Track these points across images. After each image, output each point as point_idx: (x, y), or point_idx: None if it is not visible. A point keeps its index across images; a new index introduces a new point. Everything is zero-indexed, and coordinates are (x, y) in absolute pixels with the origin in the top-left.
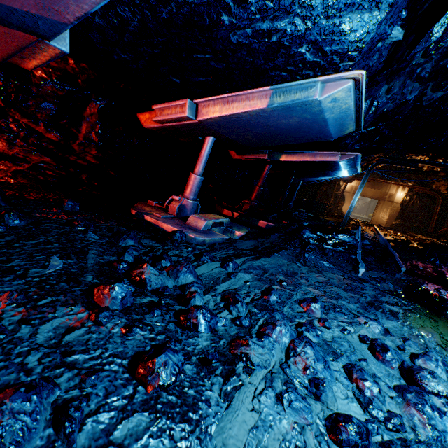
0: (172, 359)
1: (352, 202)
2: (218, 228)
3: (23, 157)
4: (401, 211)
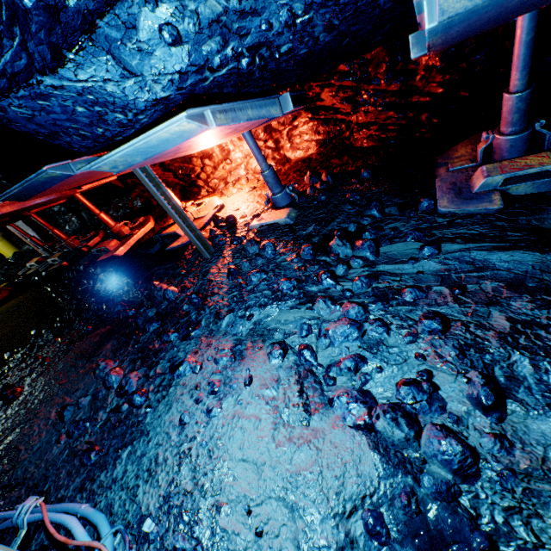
0: (285, 284)
1: None
2: (528, 183)
3: (374, 121)
4: None
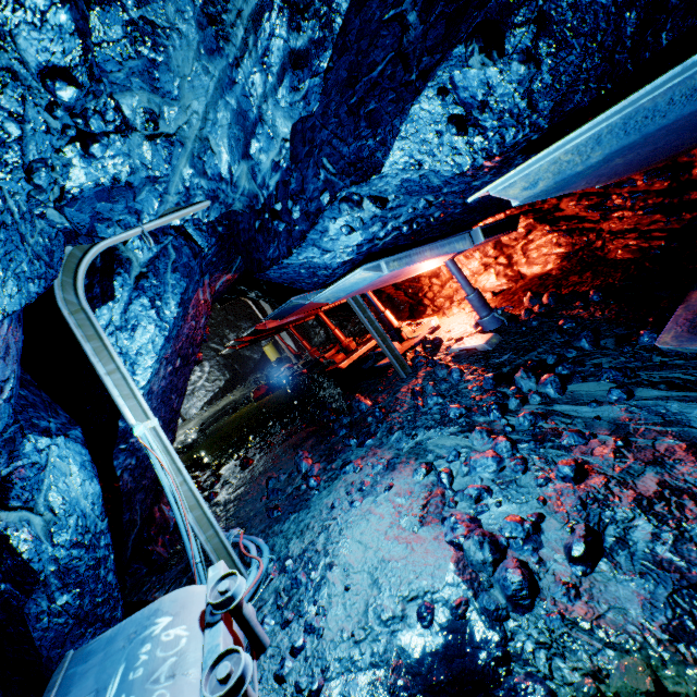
0: (452, 410)
1: None
2: None
3: (633, 227)
4: None
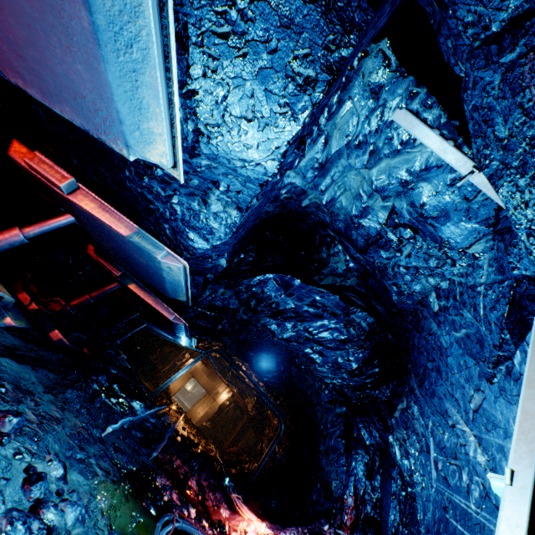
0: None
1: (176, 375)
2: None
3: None
4: (217, 413)
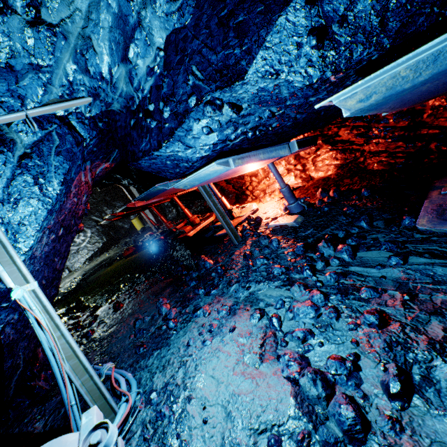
0: (276, 269)
1: None
2: None
3: (384, 150)
4: None
